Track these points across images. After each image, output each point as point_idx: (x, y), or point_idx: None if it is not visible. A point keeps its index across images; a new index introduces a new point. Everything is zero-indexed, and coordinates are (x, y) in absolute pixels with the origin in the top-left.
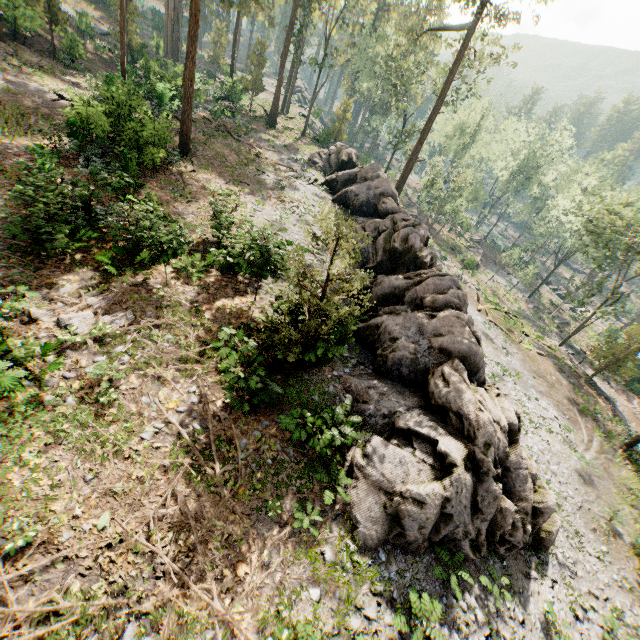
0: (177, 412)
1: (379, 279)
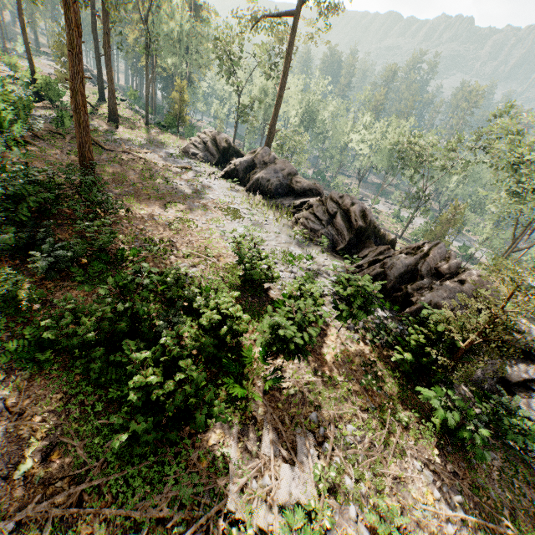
0: (438, 500)
1: (389, 262)
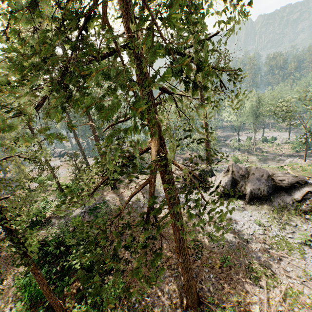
0: None
1: None
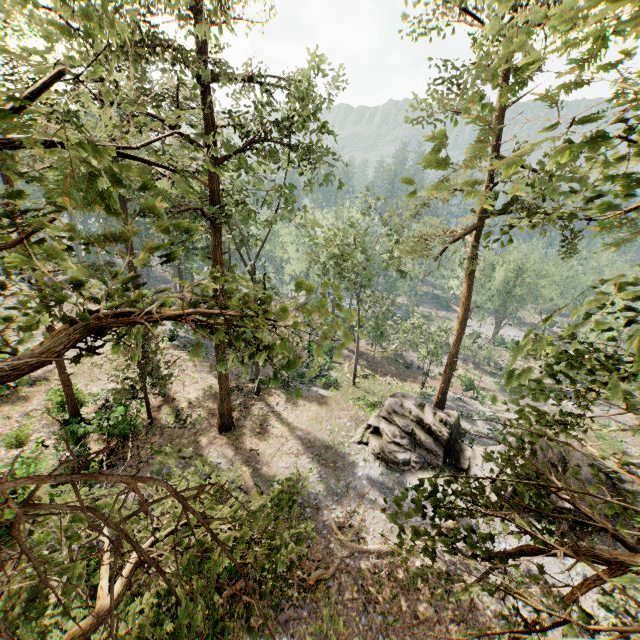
0: None
1: None
